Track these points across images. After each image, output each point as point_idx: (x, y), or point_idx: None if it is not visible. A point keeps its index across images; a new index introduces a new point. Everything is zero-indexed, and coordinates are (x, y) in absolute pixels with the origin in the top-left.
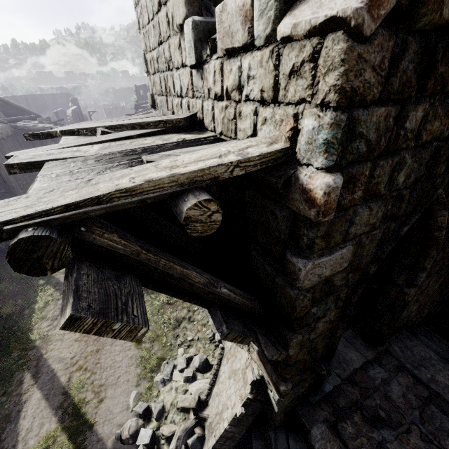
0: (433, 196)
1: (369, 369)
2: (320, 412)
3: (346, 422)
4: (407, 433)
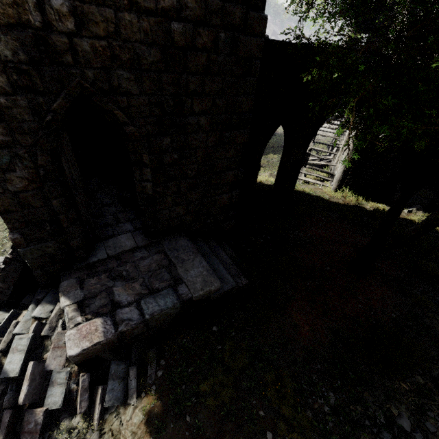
0: (73, 82)
1: (137, 252)
2: (78, 273)
3: (93, 278)
4: (133, 282)
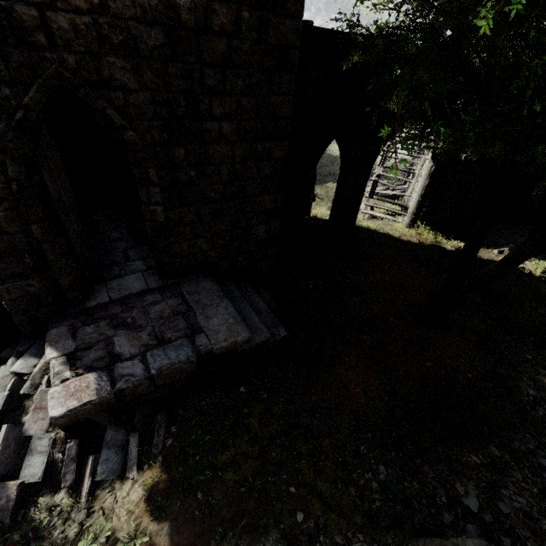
0: (49, 70)
1: (148, 295)
2: (72, 320)
3: (90, 326)
4: (140, 331)
